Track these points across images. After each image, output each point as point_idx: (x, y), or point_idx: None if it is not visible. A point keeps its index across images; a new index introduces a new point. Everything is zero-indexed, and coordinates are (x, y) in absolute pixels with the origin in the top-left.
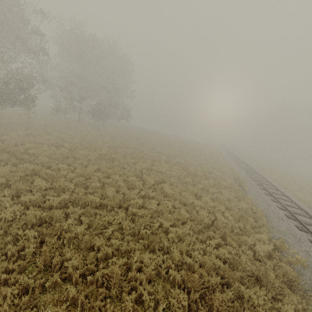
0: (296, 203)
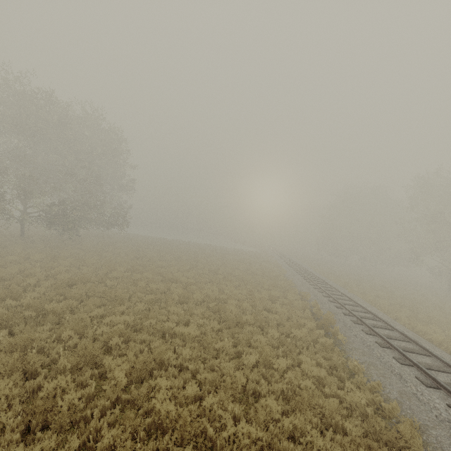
0: (440, 357)
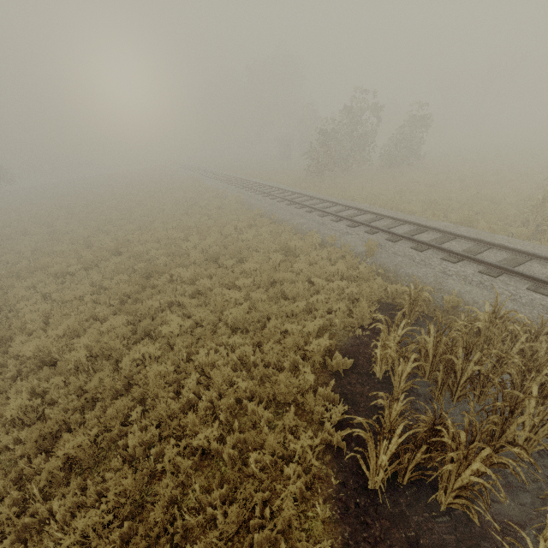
0: (232, 175)
